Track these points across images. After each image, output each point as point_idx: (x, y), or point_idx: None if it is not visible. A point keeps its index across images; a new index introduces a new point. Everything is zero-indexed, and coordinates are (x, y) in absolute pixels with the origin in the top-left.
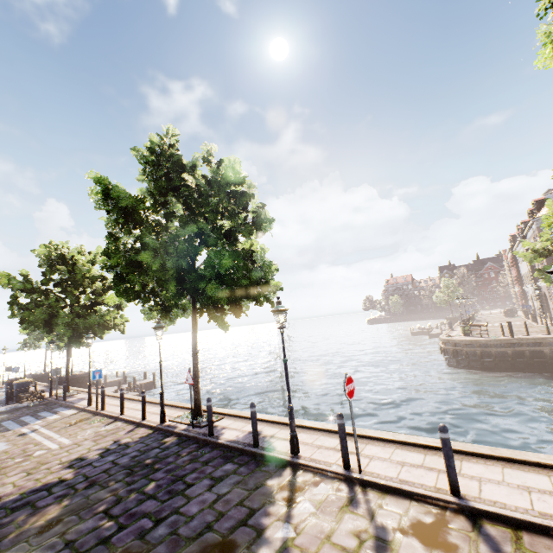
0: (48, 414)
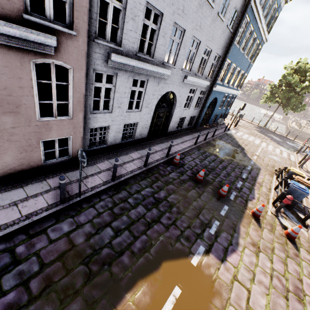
0: None
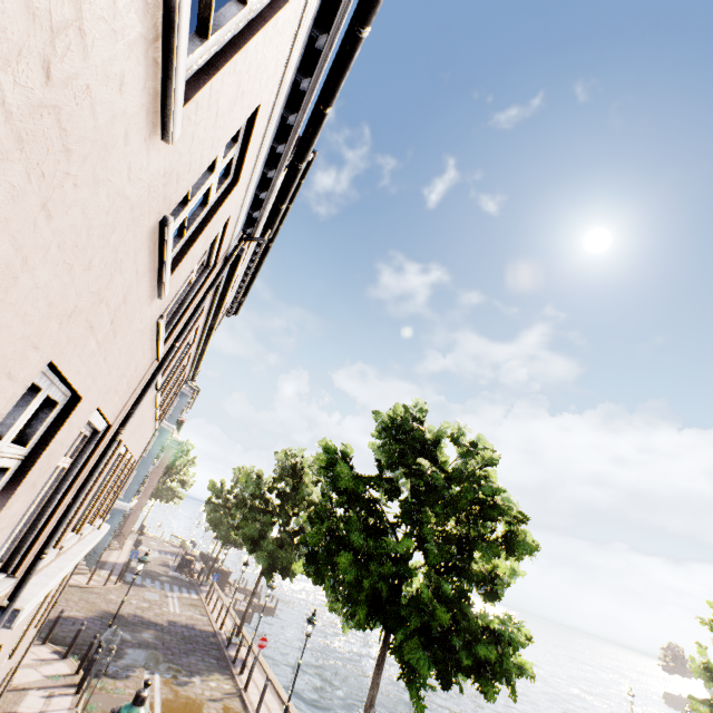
0: (186, 591)
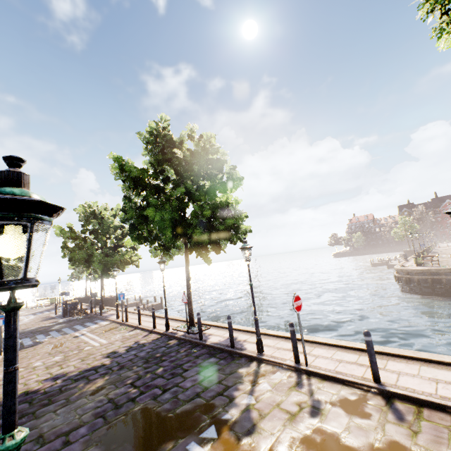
0: (91, 324)
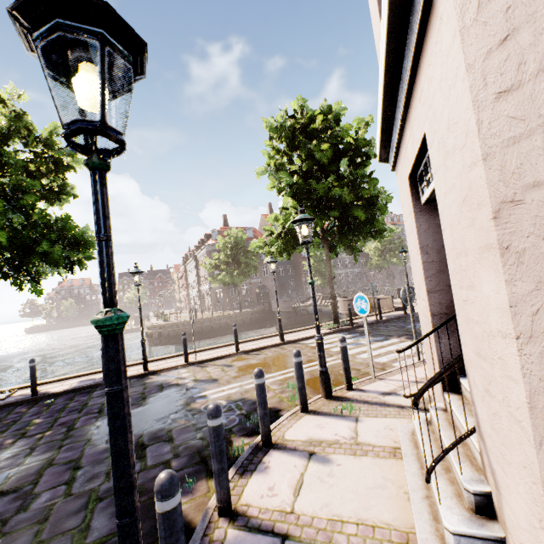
0: None
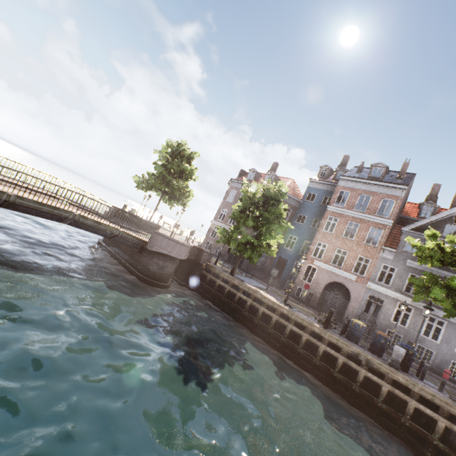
0: None
